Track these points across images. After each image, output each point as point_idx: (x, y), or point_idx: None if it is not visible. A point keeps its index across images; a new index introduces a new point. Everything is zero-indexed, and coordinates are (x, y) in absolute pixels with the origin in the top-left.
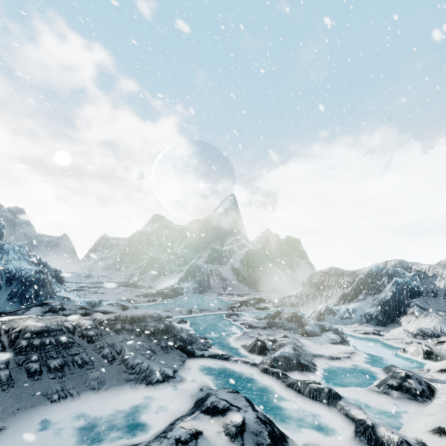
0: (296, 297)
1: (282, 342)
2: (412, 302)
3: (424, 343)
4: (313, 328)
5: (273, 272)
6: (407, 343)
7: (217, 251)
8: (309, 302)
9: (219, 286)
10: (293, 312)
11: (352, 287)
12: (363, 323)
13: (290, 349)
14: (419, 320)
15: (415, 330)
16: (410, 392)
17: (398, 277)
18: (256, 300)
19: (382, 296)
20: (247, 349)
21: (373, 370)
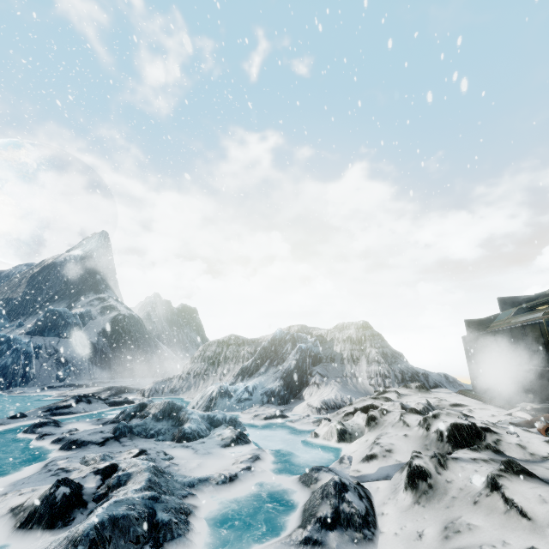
0: (180, 379)
1: (126, 472)
2: (314, 371)
3: (337, 420)
4: (197, 425)
5: (154, 347)
6: (315, 423)
7: (57, 314)
8: (198, 383)
9: (49, 374)
10: (168, 402)
11: (254, 358)
12: (264, 403)
13: (140, 487)
14: (320, 391)
15: (319, 403)
16: (352, 524)
17: (301, 342)
18: (115, 390)
19: (286, 366)
20: (21, 518)
21: (286, 484)
